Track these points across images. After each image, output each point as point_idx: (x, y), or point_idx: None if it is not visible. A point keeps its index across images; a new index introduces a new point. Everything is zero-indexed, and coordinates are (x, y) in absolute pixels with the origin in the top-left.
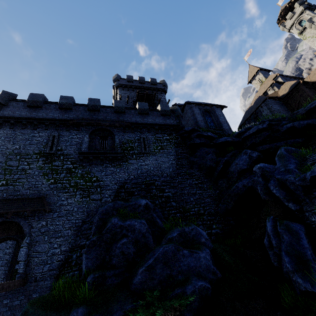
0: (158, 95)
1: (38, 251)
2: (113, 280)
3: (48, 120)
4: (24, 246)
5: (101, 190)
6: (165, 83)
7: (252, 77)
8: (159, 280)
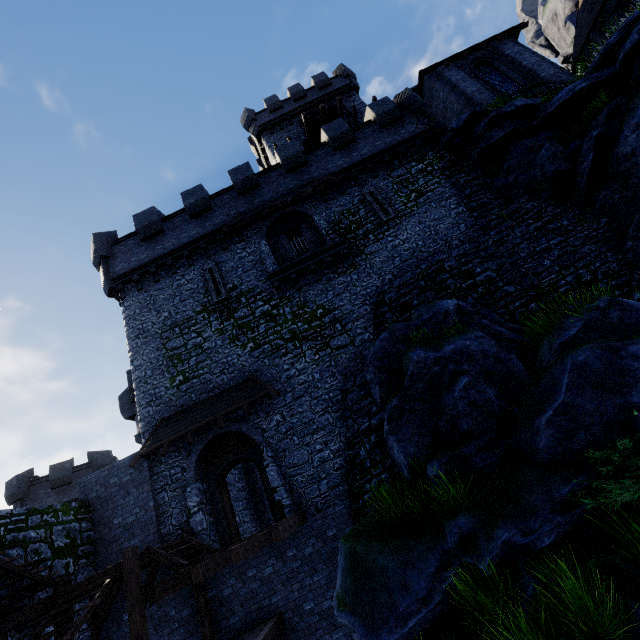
0: (344, 104)
1: (295, 463)
2: (485, 459)
3: (185, 247)
4: (269, 463)
5: (343, 325)
6: (346, 70)
7: None
8: (604, 424)
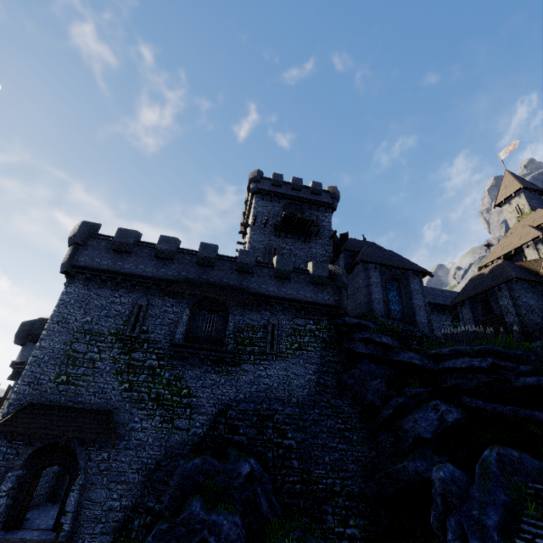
0: (319, 214)
1: (92, 499)
2: None
3: (136, 276)
4: (76, 489)
5: (191, 413)
6: (335, 194)
7: (505, 198)
8: None
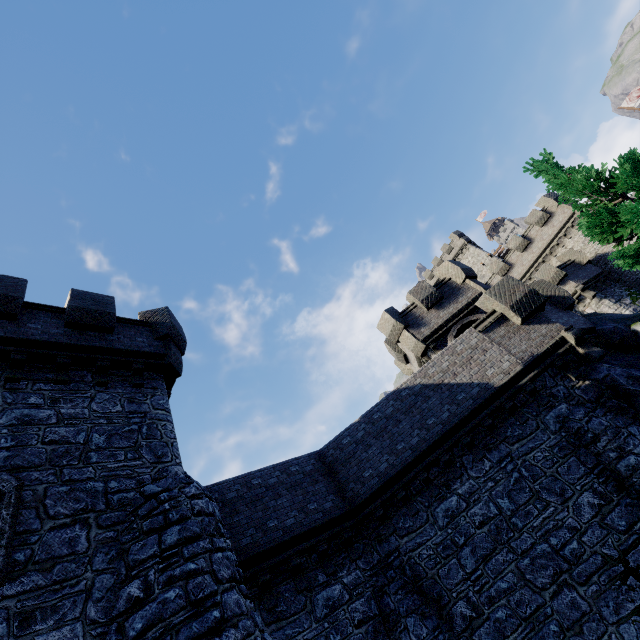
0: None
1: None
2: None
3: None
4: None
5: None
6: None
7: None
8: None
